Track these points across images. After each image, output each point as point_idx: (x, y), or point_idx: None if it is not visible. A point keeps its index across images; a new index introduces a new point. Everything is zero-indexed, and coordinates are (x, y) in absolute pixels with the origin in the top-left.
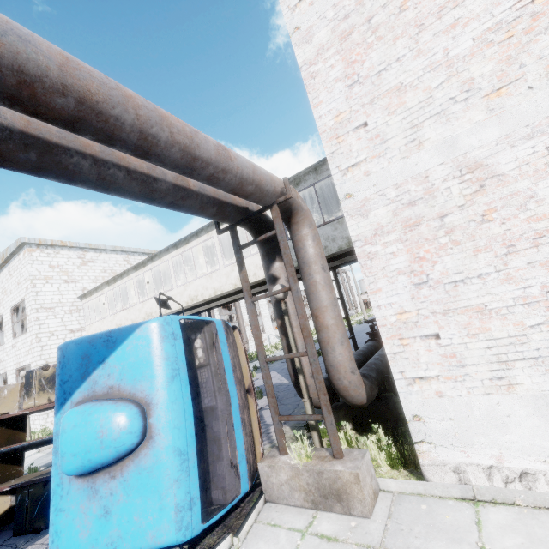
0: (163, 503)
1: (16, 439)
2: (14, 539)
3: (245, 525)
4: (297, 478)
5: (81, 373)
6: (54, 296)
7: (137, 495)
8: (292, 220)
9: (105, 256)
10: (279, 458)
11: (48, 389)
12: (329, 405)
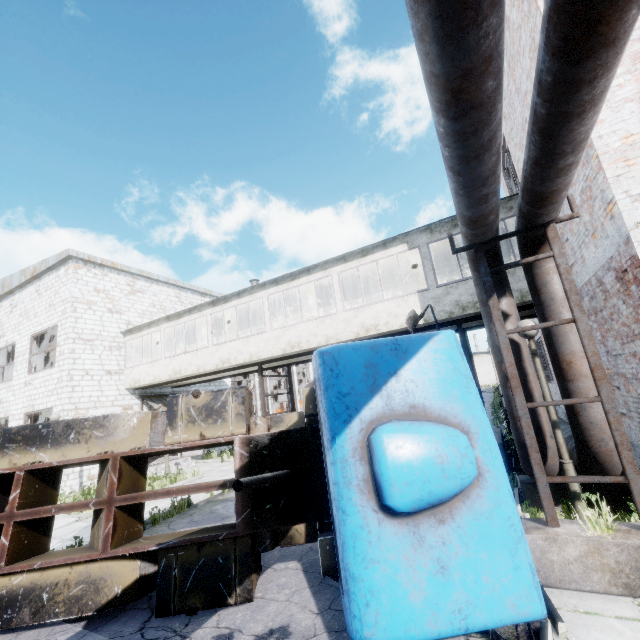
0: (515, 562)
1: (139, 486)
2: (158, 620)
3: (556, 609)
4: (597, 554)
5: (369, 385)
6: (95, 326)
7: (480, 548)
8: (542, 248)
9: (156, 287)
10: (552, 530)
11: (199, 422)
12: (635, 464)
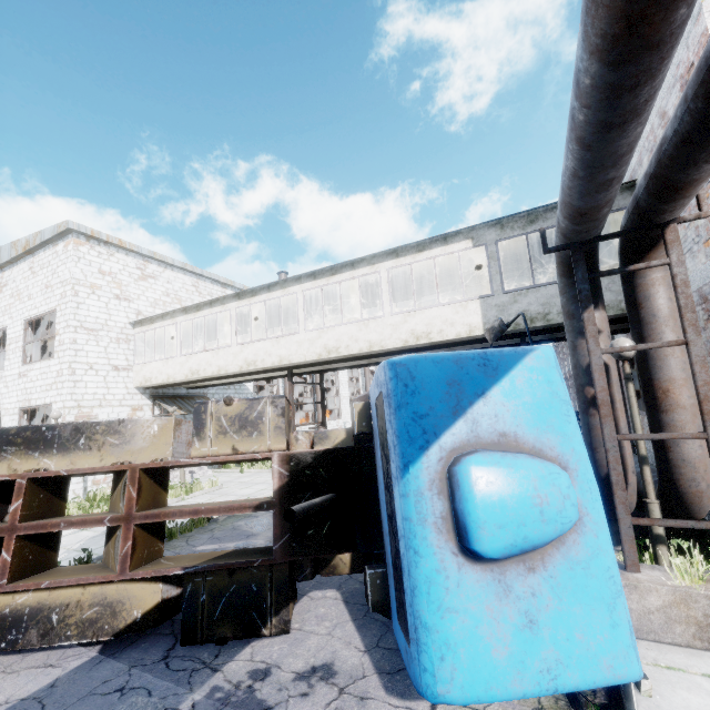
0: (613, 618)
1: (160, 501)
2: (183, 649)
3: None
4: (684, 605)
5: (451, 406)
6: (100, 314)
7: (574, 601)
8: (650, 253)
9: (171, 273)
10: (631, 575)
11: (232, 434)
12: None
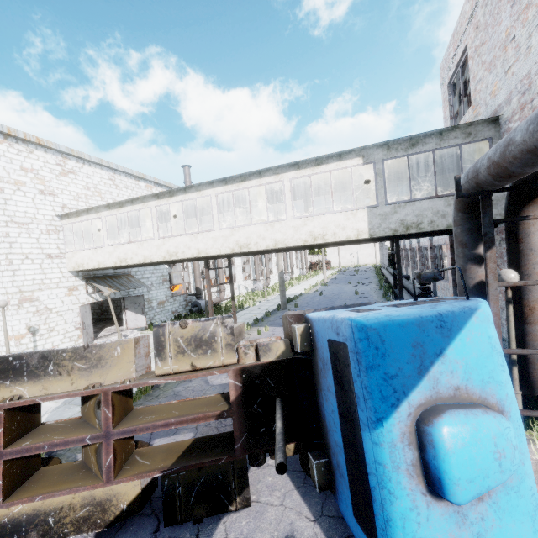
0: (535, 526)
1: (128, 408)
2: (167, 530)
3: None
4: None
5: (416, 367)
6: (27, 209)
7: (510, 519)
8: (537, 199)
9: (89, 169)
10: None
11: (189, 353)
12: None
